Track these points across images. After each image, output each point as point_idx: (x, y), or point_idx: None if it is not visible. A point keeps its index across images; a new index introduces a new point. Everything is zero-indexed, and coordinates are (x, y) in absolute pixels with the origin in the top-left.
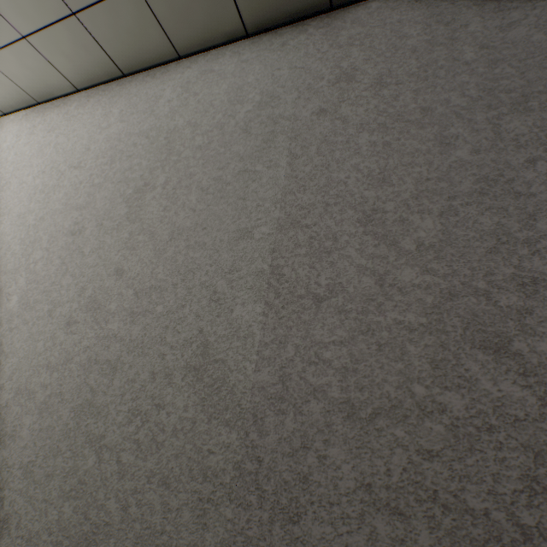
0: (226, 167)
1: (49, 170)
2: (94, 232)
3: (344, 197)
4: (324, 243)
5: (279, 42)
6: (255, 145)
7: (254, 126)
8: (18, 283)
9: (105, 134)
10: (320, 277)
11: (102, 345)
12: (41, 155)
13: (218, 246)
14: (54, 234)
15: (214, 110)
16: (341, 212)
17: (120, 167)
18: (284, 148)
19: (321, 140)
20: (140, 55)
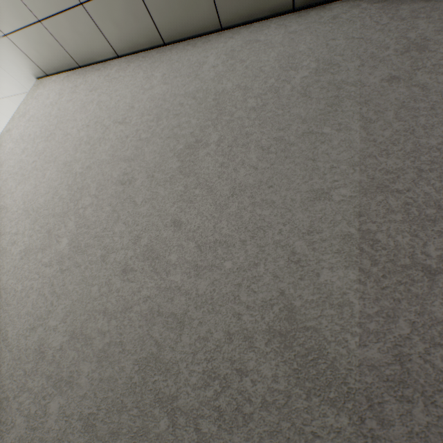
0: (286, 128)
1: (93, 124)
2: (145, 182)
3: (441, 164)
4: (424, 210)
5: (328, 15)
6: (317, 108)
7: (313, 91)
8: (67, 226)
9: (148, 94)
10: (428, 247)
11: (164, 297)
12: (84, 111)
13: (289, 205)
14: (102, 182)
15: (264, 75)
16: (440, 179)
17: (168, 124)
18: (353, 112)
19: (398, 106)
20: (185, 25)
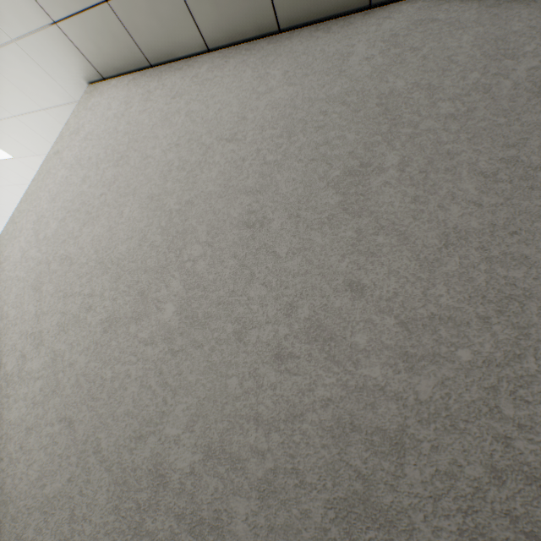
0: (520, 143)
1: (186, 142)
2: (286, 225)
3: None
4: None
5: None
6: None
7: None
8: (169, 286)
9: (266, 100)
10: None
11: (357, 401)
12: (168, 125)
13: None
14: (215, 224)
15: (459, 68)
16: None
17: (307, 140)
18: None
19: None
20: (316, 1)
